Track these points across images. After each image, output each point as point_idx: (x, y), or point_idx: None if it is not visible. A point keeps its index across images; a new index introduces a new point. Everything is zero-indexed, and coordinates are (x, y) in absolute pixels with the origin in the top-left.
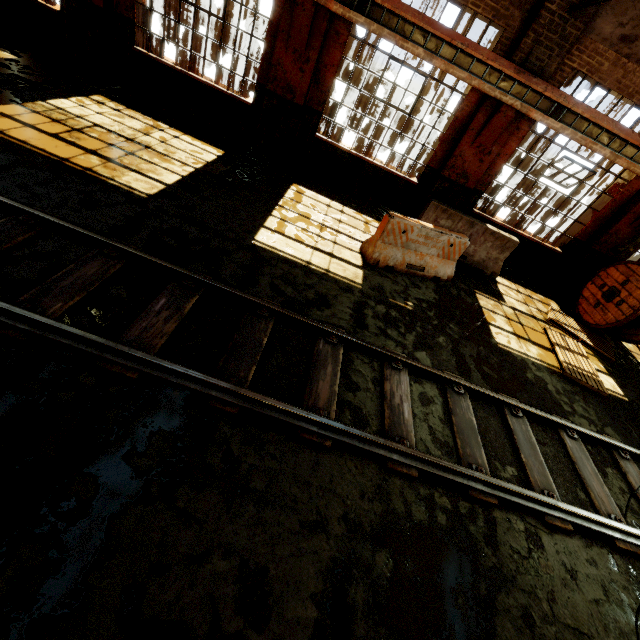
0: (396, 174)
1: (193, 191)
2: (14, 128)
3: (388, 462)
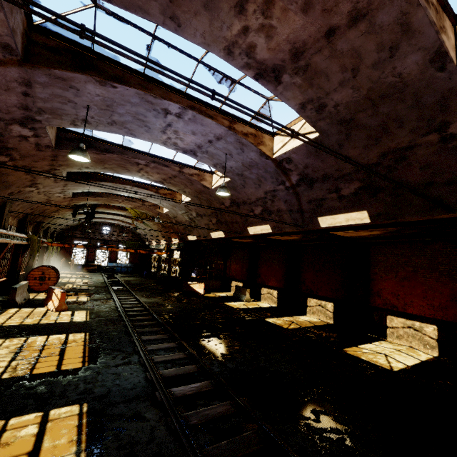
0: None
1: (63, 331)
2: (73, 358)
3: (147, 306)
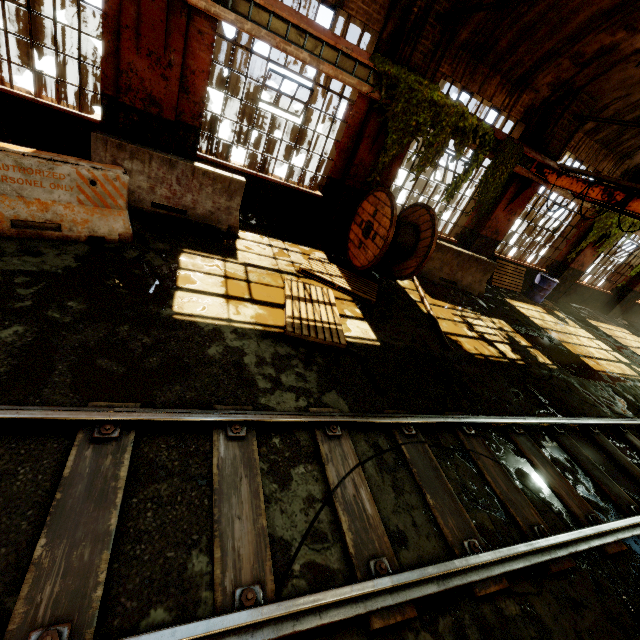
0: (58, 108)
1: None
2: None
3: None
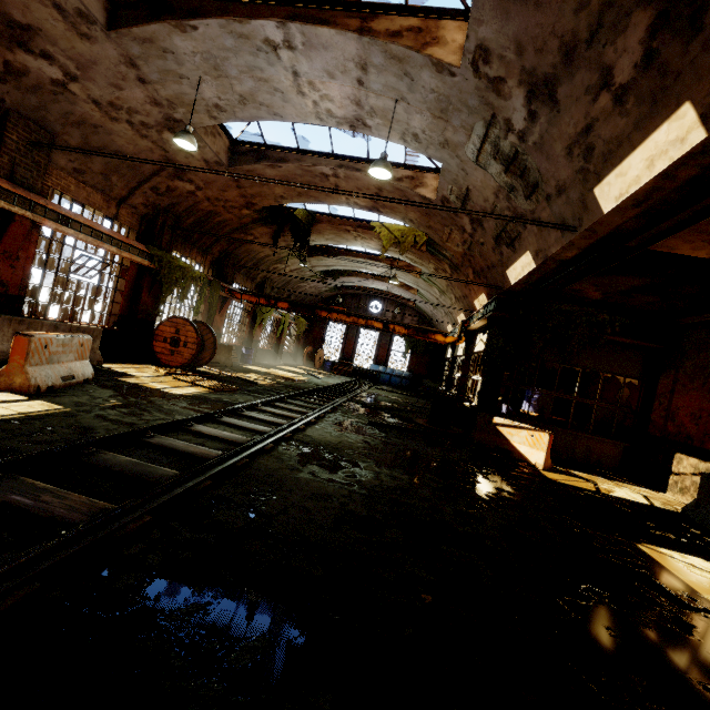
0: None
1: None
2: None
3: (264, 448)
